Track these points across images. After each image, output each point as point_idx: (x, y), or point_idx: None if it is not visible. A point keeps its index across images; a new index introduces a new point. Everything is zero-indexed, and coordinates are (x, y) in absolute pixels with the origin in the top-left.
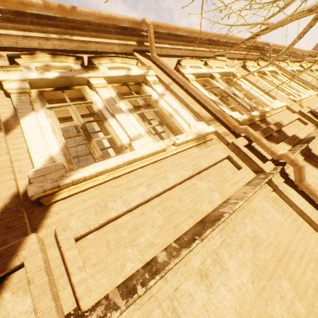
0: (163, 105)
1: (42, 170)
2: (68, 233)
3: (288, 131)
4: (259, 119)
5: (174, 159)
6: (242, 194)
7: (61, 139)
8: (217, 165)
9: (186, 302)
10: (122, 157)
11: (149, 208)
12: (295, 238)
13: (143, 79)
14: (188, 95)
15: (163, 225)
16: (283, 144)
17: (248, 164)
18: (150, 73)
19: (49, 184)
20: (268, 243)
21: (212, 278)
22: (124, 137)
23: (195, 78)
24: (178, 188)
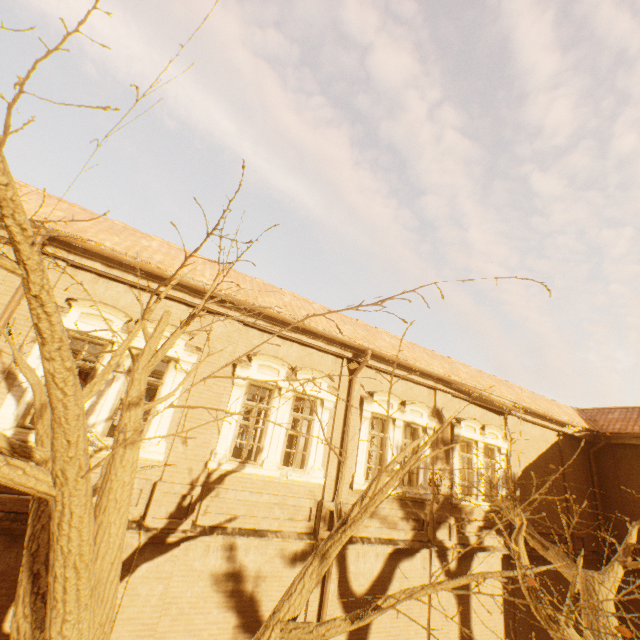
0: None
1: None
2: None
3: None
4: None
5: None
6: None
7: None
8: None
9: None
10: None
11: None
12: None
13: None
14: None
15: None
16: None
17: None
18: None
19: None
20: None
21: None
22: None
23: None
24: None
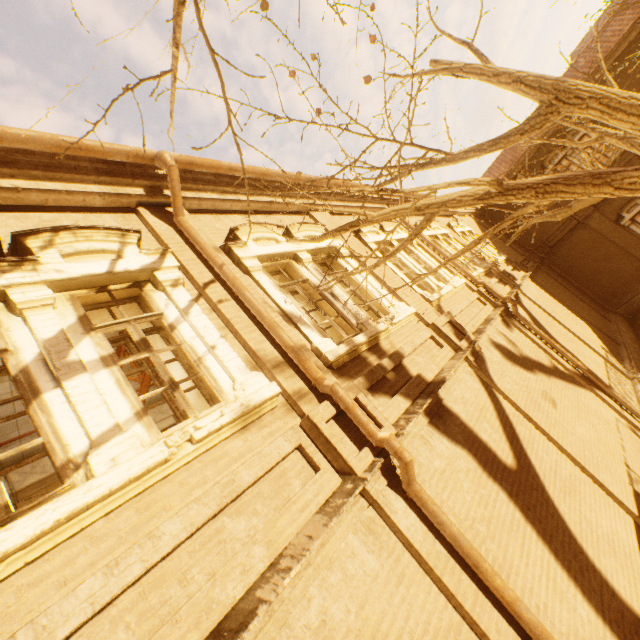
0: (187, 336)
1: None
2: None
3: (414, 365)
4: (367, 348)
5: (188, 474)
6: (306, 541)
7: None
8: (277, 469)
9: None
10: (57, 506)
11: (106, 625)
12: (393, 602)
13: (151, 275)
14: (241, 308)
15: None
16: (398, 400)
17: (333, 457)
18: (166, 263)
19: None
20: (344, 631)
21: None
22: (77, 436)
23: (261, 265)
24: (184, 548)
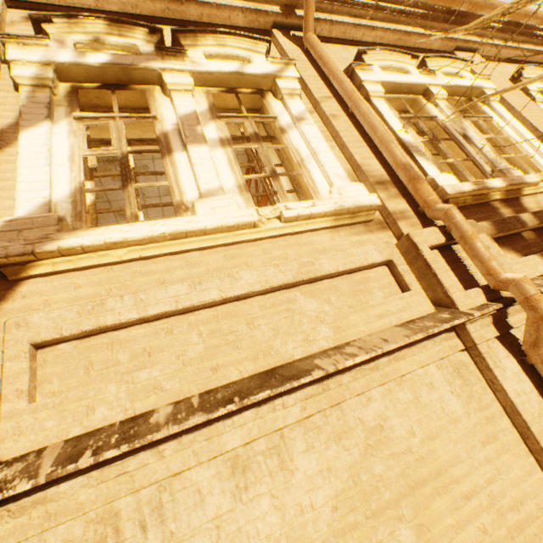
0: (294, 140)
1: (20, 221)
2: (23, 332)
3: None
4: (501, 198)
5: (272, 247)
6: (378, 342)
7: (78, 176)
8: (359, 275)
9: (186, 501)
10: (165, 224)
11: (185, 325)
12: (473, 456)
13: (272, 84)
14: (352, 125)
15: (192, 360)
16: (536, 260)
17: (428, 286)
18: (287, 73)
19: (19, 246)
20: (402, 448)
21: (254, 478)
22: (191, 189)
23: (384, 92)
24: (256, 300)
